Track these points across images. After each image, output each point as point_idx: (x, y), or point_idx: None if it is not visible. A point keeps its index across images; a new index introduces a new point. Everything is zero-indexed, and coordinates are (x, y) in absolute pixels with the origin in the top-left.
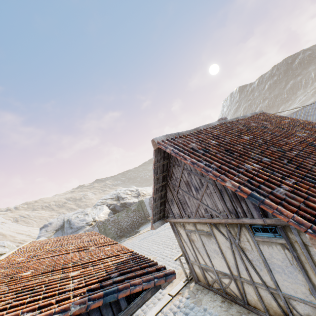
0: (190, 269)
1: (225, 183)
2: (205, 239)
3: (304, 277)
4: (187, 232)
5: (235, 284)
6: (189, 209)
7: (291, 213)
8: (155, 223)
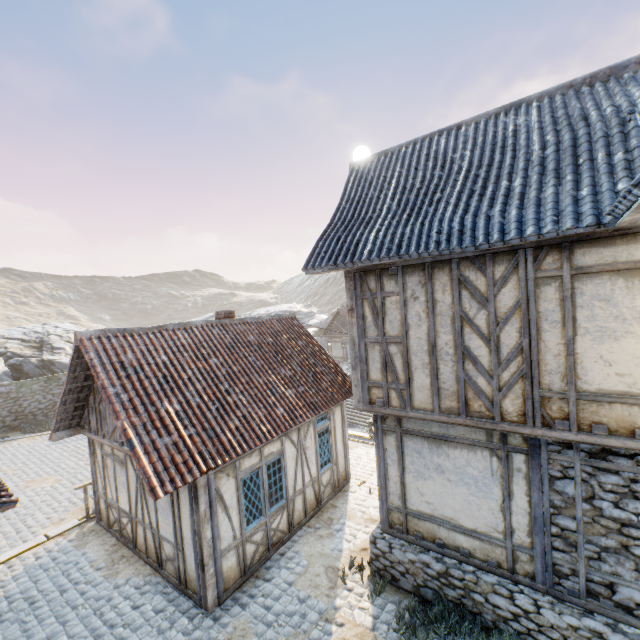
0: (96, 504)
1: (118, 421)
2: (119, 468)
3: (173, 519)
4: (104, 454)
5: (131, 524)
6: (108, 428)
7: (150, 463)
8: (58, 432)
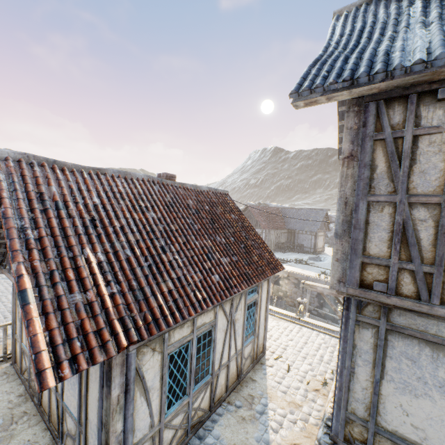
0: (13, 346)
1: (12, 264)
2: None
3: (78, 393)
4: None
5: None
6: None
7: (45, 329)
8: None
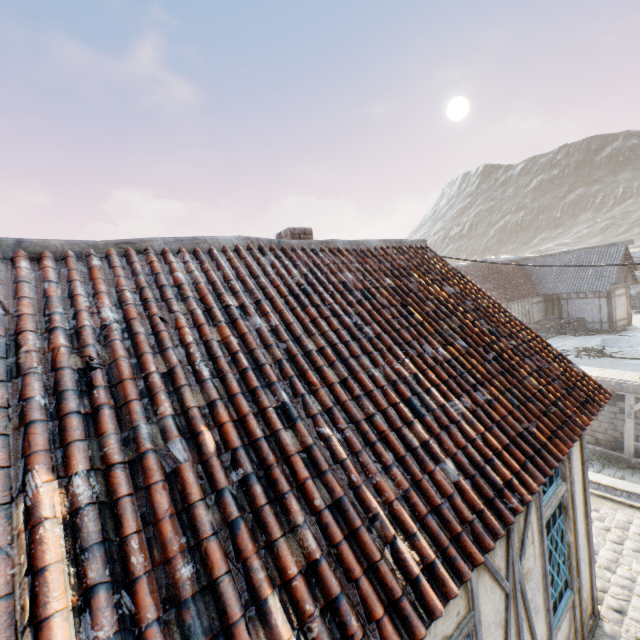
0: None
1: None
2: None
3: None
4: None
5: None
6: None
7: None
8: None
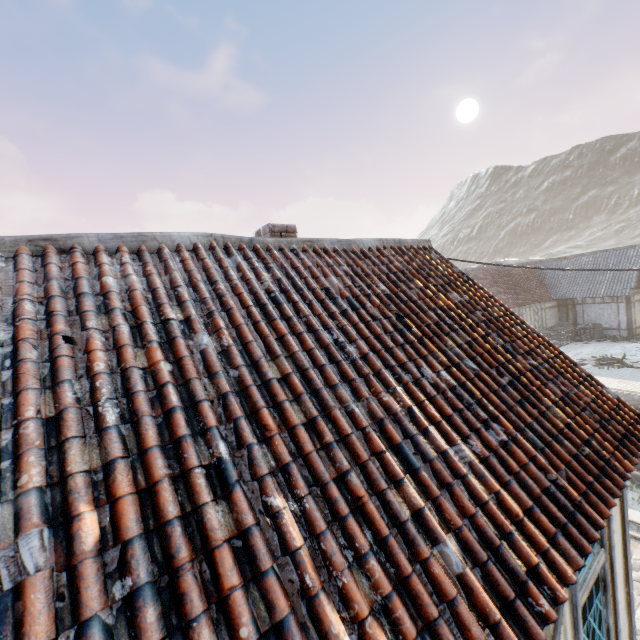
0: None
1: None
2: None
3: None
4: None
5: None
6: None
7: None
8: None
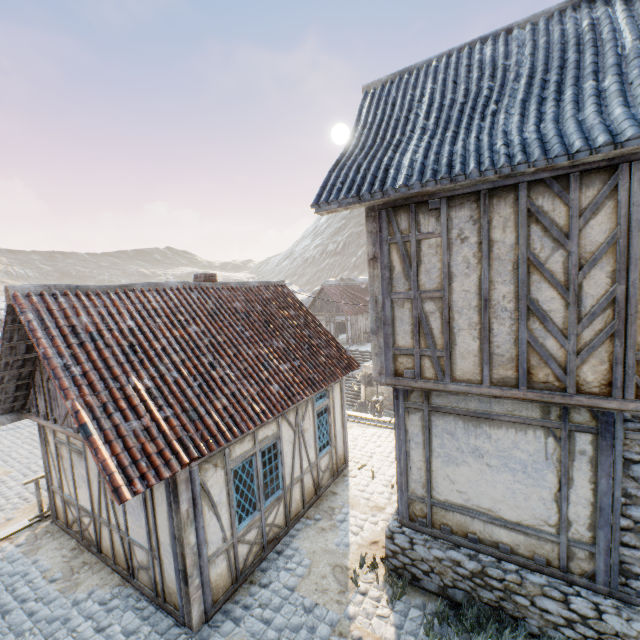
0: (51, 500)
1: (67, 401)
2: (76, 459)
3: (146, 521)
4: (58, 442)
5: (94, 525)
6: (59, 410)
7: (112, 455)
8: None
